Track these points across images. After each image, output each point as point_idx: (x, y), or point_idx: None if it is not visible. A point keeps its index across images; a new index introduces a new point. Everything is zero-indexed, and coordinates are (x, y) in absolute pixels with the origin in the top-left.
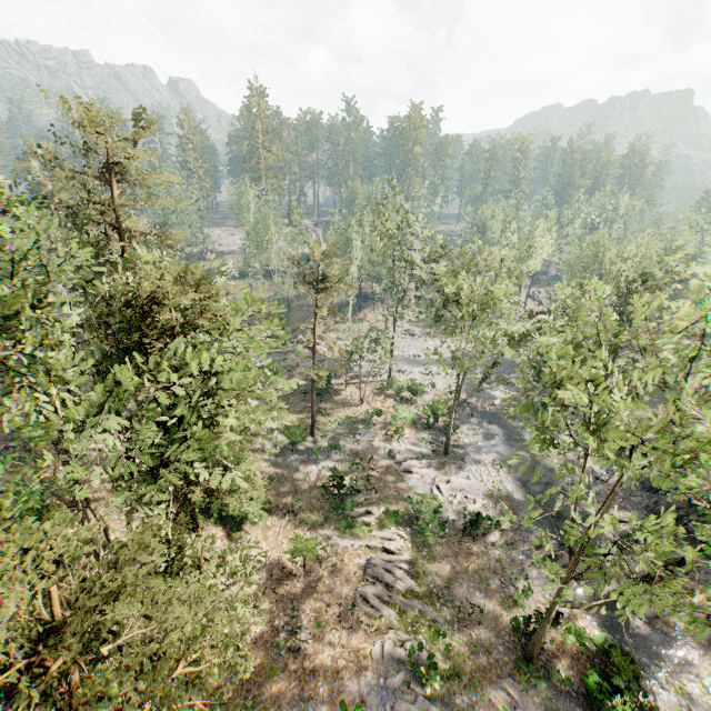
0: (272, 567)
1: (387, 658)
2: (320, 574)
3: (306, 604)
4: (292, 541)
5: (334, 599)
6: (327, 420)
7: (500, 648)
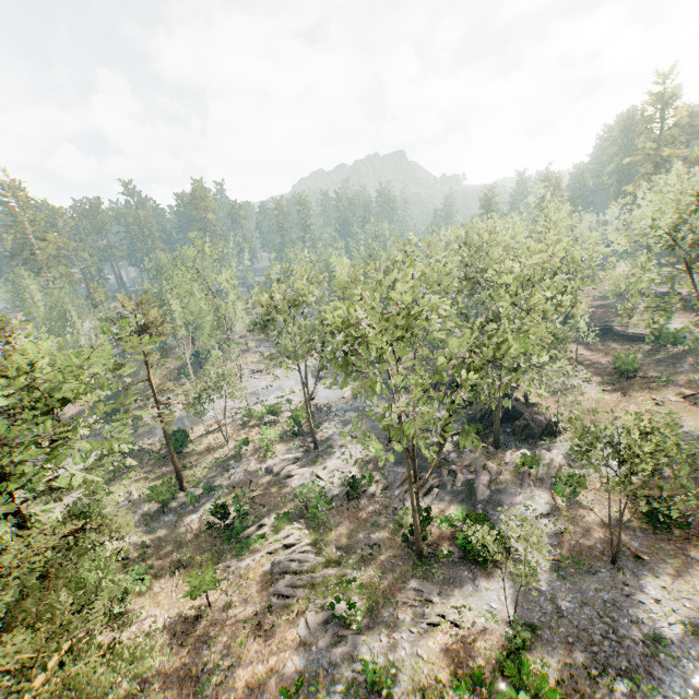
0: (174, 625)
1: (313, 627)
2: (229, 602)
3: (221, 636)
4: (186, 580)
5: (250, 613)
6: (195, 471)
7: (400, 563)
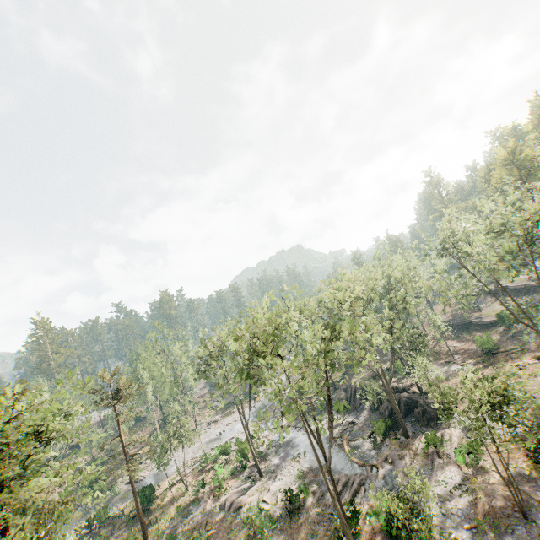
0: None
1: None
2: None
3: None
4: None
5: None
6: (159, 523)
7: None
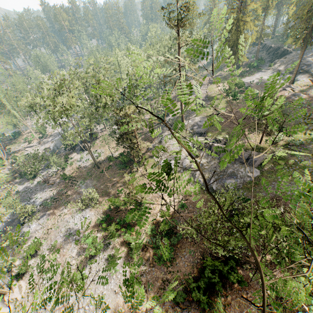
0: None
1: None
2: None
3: None
4: None
5: None
6: (13, 145)
7: (19, 176)
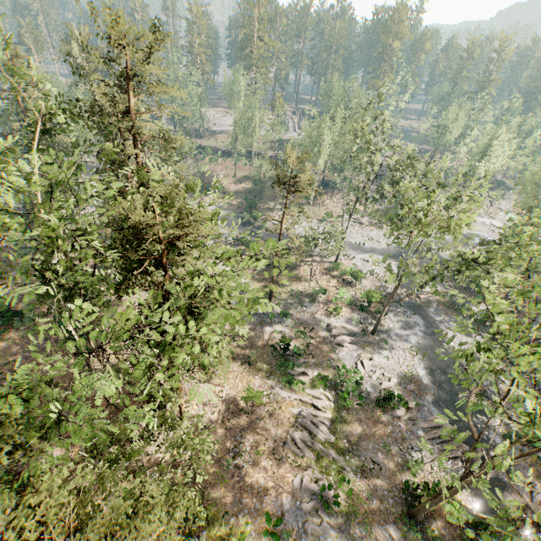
0: (230, 402)
1: (304, 488)
2: (263, 415)
3: (250, 435)
4: (246, 391)
5: (271, 435)
6: (282, 291)
7: (390, 500)
